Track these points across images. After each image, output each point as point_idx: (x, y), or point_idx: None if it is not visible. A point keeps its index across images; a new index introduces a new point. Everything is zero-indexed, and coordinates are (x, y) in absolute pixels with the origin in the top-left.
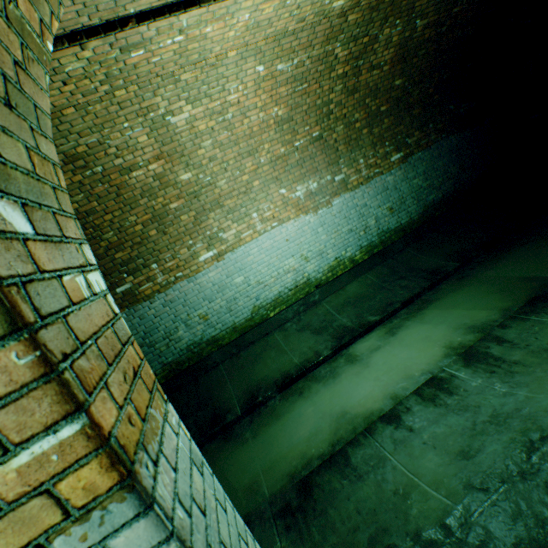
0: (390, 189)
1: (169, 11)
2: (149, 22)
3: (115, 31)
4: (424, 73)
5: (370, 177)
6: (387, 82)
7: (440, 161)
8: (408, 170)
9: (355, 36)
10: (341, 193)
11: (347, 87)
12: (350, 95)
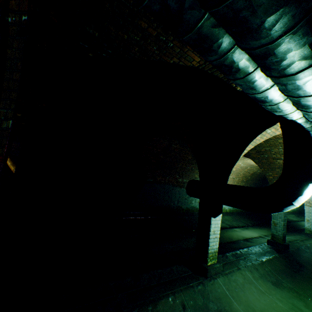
0: None
1: None
2: None
3: None
4: None
5: None
6: None
7: None
8: None
9: None
10: None
11: None
12: None
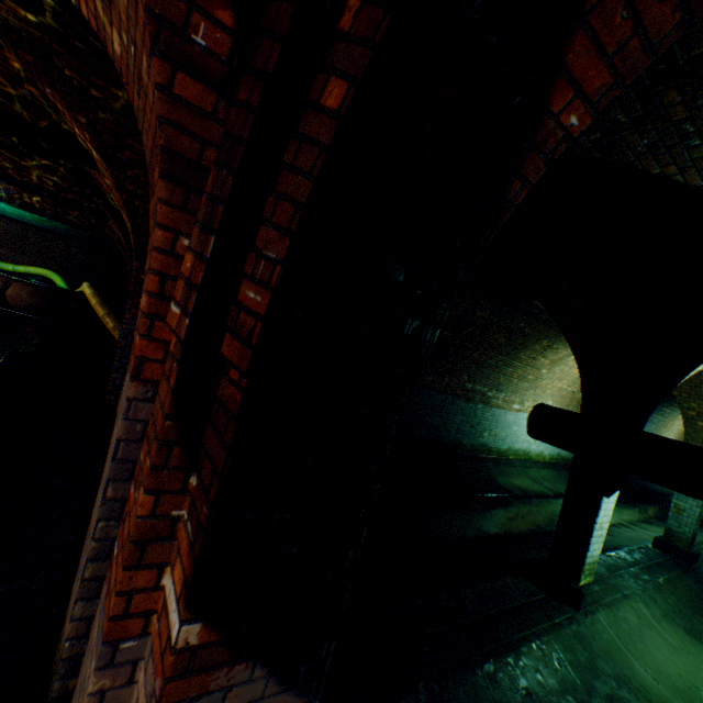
0: None
1: None
2: None
3: None
4: None
5: None
6: None
7: None
8: None
9: None
10: None
11: None
12: None
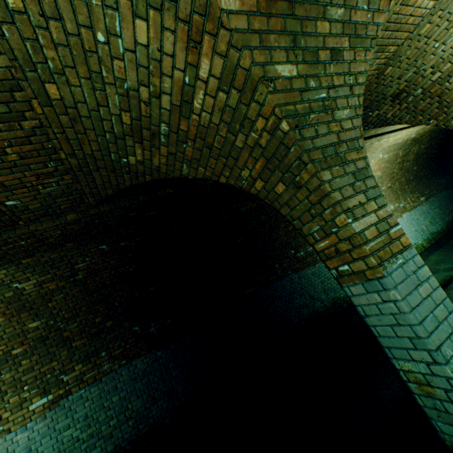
0: (425, 213)
1: (391, 132)
2: (388, 134)
3: (382, 135)
4: (422, 165)
5: (414, 206)
6: (411, 167)
7: (442, 202)
8: (430, 205)
9: (405, 149)
10: (404, 212)
11: (398, 167)
12: (399, 171)
